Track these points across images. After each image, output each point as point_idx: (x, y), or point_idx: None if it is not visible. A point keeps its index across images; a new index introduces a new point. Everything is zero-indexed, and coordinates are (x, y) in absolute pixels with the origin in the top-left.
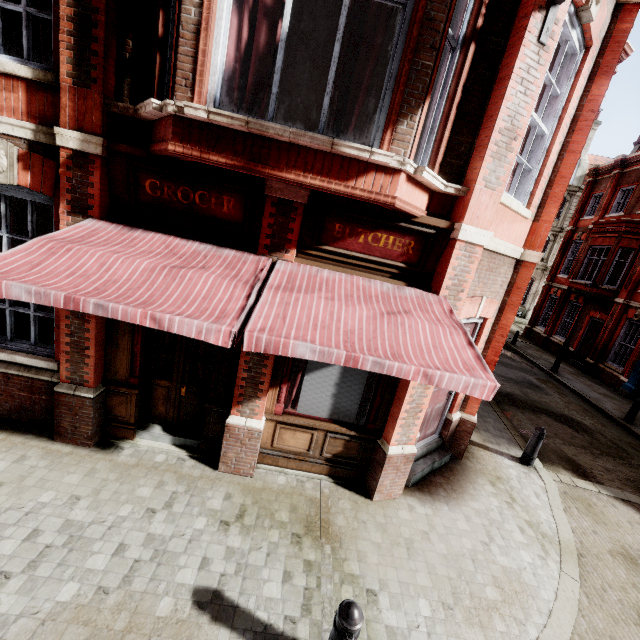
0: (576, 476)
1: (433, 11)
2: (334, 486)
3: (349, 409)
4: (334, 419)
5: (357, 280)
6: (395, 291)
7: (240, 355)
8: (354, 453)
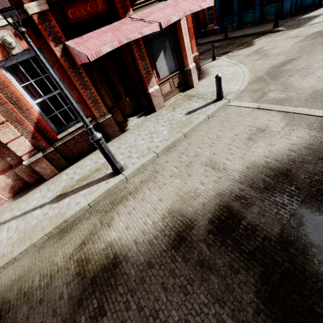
0: (226, 54)
1: None
2: (183, 93)
3: (172, 66)
4: (171, 73)
5: (154, 7)
6: (166, 3)
7: (139, 65)
8: (181, 79)
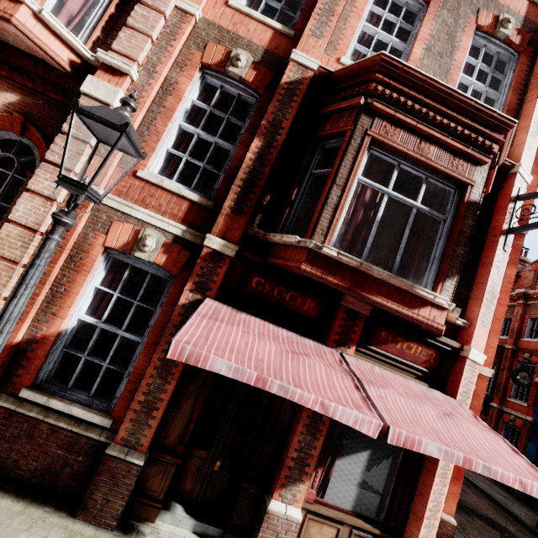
0: None
1: (464, 228)
2: None
3: (371, 501)
4: (356, 512)
5: (399, 378)
6: (428, 392)
7: (295, 433)
8: None
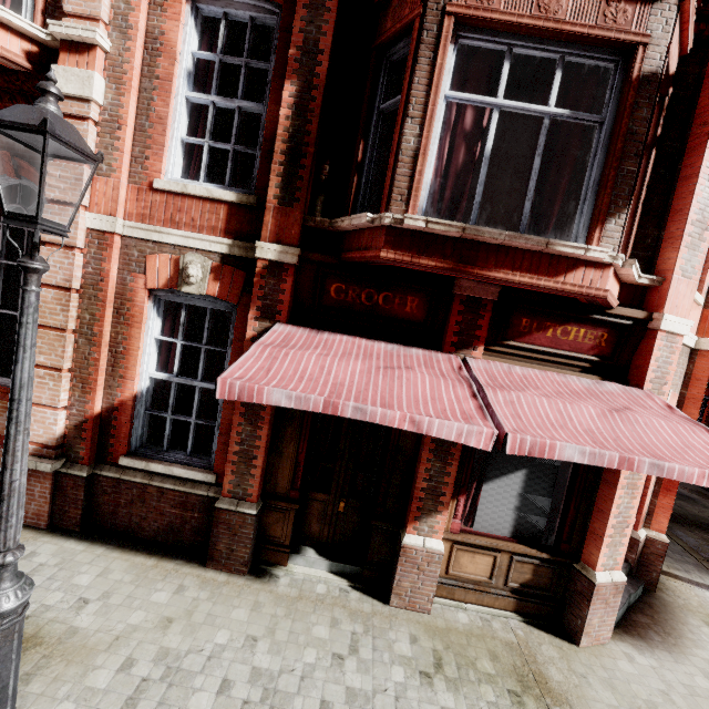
0: None
1: (635, 126)
2: (526, 626)
3: (535, 525)
4: (517, 538)
5: (552, 376)
6: (597, 386)
7: (420, 462)
8: (545, 582)
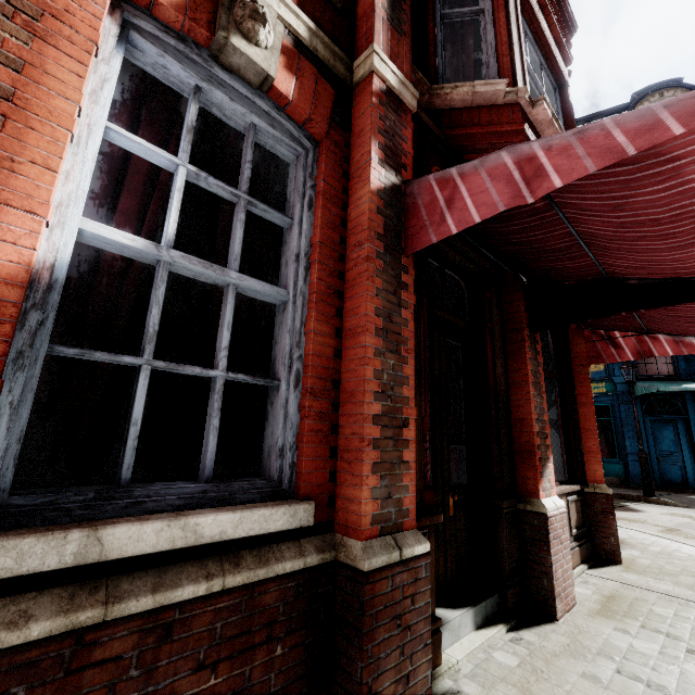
0: None
1: None
2: (595, 571)
3: (559, 463)
4: (556, 481)
5: None
6: None
7: (530, 399)
8: (581, 517)
